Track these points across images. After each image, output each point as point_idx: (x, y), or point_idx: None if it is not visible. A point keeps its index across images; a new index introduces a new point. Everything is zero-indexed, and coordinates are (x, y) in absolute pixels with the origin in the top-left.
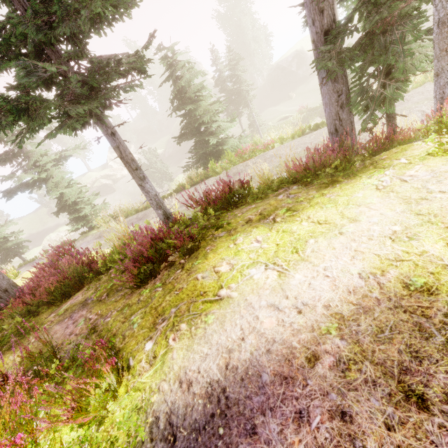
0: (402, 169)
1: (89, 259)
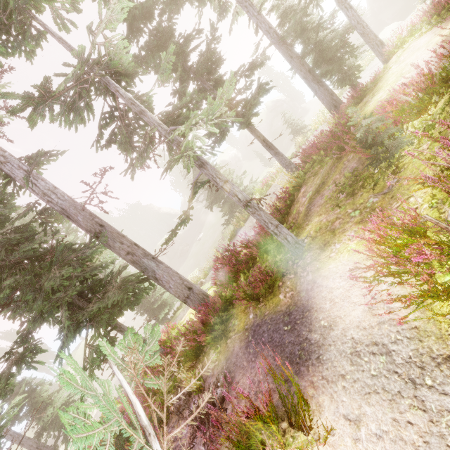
0: (395, 63)
1: (274, 208)
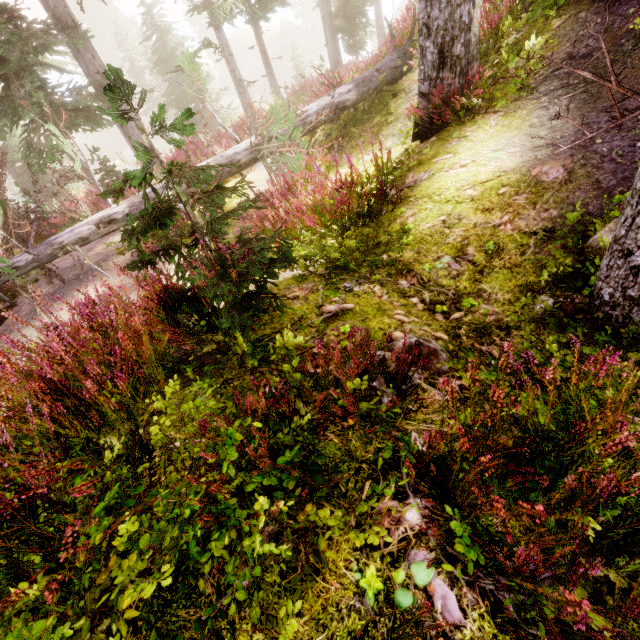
0: None
1: None
